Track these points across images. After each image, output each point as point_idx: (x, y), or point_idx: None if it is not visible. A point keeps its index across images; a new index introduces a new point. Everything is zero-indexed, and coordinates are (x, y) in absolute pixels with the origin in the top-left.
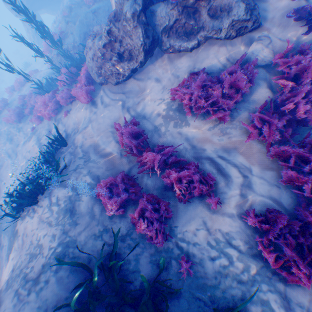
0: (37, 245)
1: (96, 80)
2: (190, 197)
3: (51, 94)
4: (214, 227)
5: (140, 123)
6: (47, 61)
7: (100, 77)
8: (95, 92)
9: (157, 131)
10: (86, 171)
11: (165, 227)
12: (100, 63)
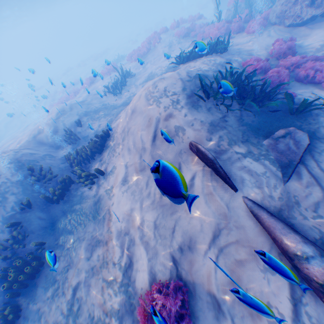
0: (197, 68)
1: (271, 20)
2: (308, 82)
3: (225, 24)
4: (317, 94)
5: (295, 45)
6: (235, 3)
7: (276, 19)
8: (264, 28)
9: (304, 54)
10: (238, 56)
11: (281, 87)
12: (287, 7)
